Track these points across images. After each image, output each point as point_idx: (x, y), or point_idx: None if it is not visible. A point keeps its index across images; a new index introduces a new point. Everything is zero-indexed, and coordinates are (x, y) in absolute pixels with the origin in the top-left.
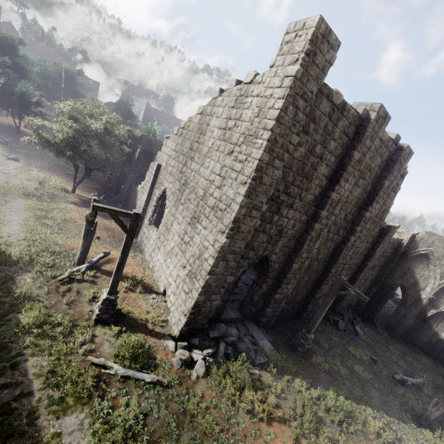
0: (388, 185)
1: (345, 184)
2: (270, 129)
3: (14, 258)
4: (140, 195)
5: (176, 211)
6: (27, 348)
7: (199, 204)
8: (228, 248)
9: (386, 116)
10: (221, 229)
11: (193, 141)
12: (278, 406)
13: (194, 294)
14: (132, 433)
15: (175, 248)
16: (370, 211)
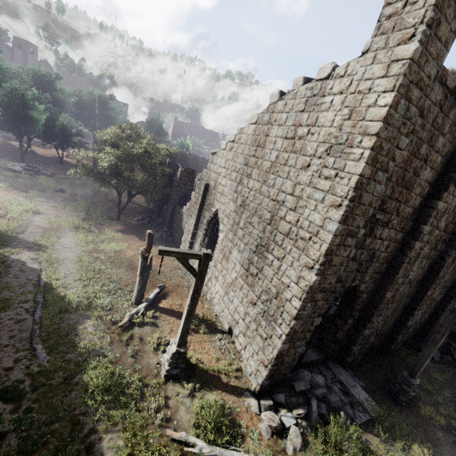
0: None
1: (454, 189)
2: (376, 133)
3: (73, 304)
4: (187, 218)
5: (234, 236)
6: (99, 422)
7: (266, 229)
8: (317, 286)
9: None
10: (307, 264)
11: (249, 155)
12: None
13: (276, 342)
14: None
15: (239, 280)
16: None
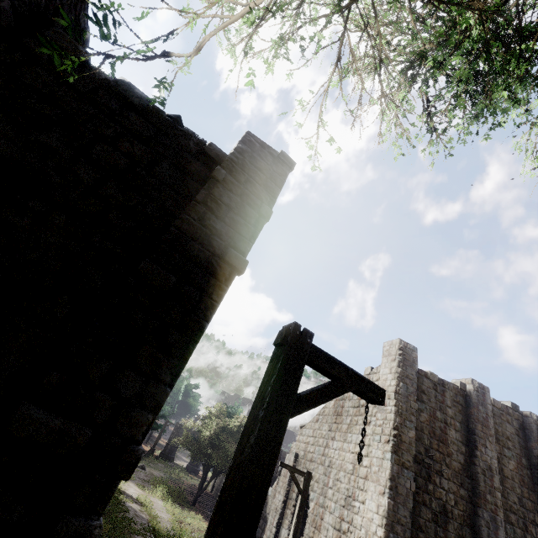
0: None
1: (485, 450)
2: (394, 398)
3: None
4: (275, 496)
5: (325, 498)
6: None
7: (350, 479)
8: (393, 512)
9: (482, 387)
10: (381, 491)
11: (331, 422)
12: None
13: None
14: None
15: None
16: None
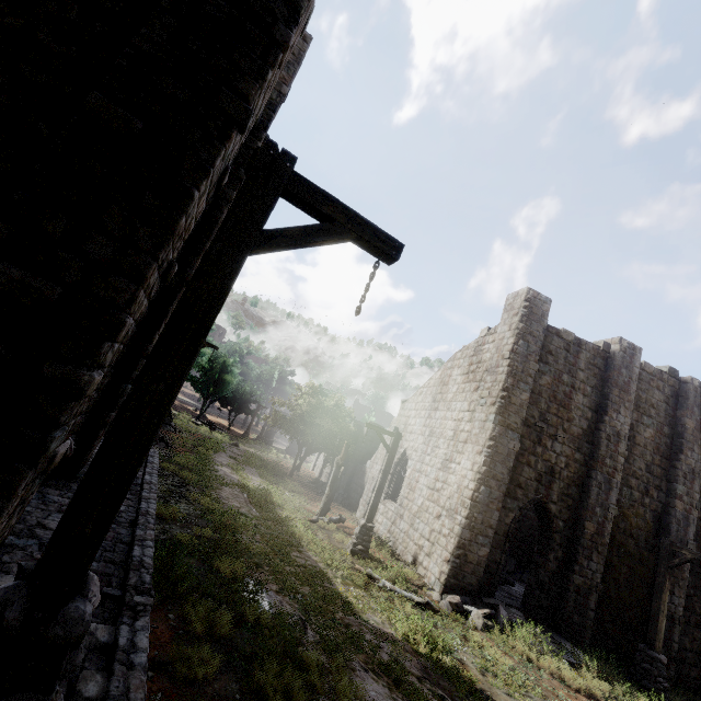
0: (694, 426)
1: (617, 416)
2: (508, 357)
3: (274, 495)
4: (372, 467)
5: (422, 464)
6: (304, 546)
7: (450, 444)
8: (489, 469)
9: (633, 347)
10: (478, 451)
11: (436, 393)
12: (607, 700)
13: (457, 530)
14: (413, 623)
15: (425, 503)
16: (685, 462)
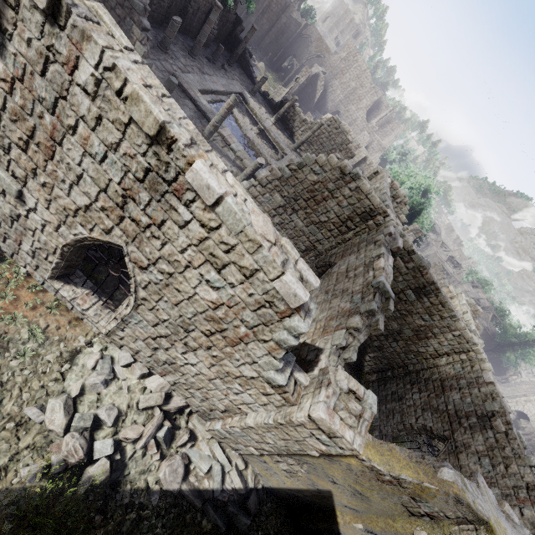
0: None
1: None
2: None
3: None
4: None
5: None
6: None
7: None
8: None
9: None
10: None
11: None
12: None
13: None
14: None
15: None
16: None
